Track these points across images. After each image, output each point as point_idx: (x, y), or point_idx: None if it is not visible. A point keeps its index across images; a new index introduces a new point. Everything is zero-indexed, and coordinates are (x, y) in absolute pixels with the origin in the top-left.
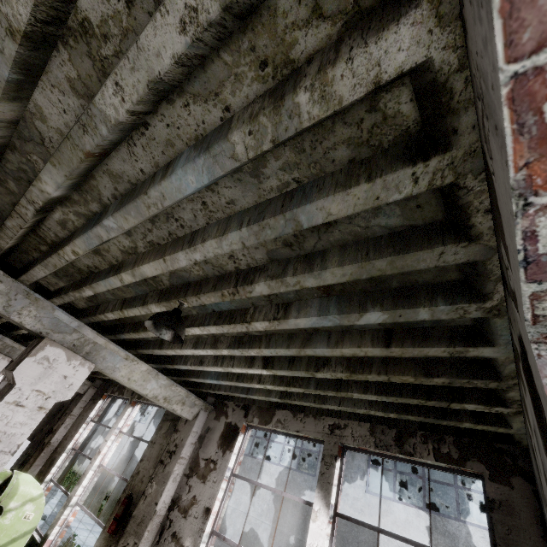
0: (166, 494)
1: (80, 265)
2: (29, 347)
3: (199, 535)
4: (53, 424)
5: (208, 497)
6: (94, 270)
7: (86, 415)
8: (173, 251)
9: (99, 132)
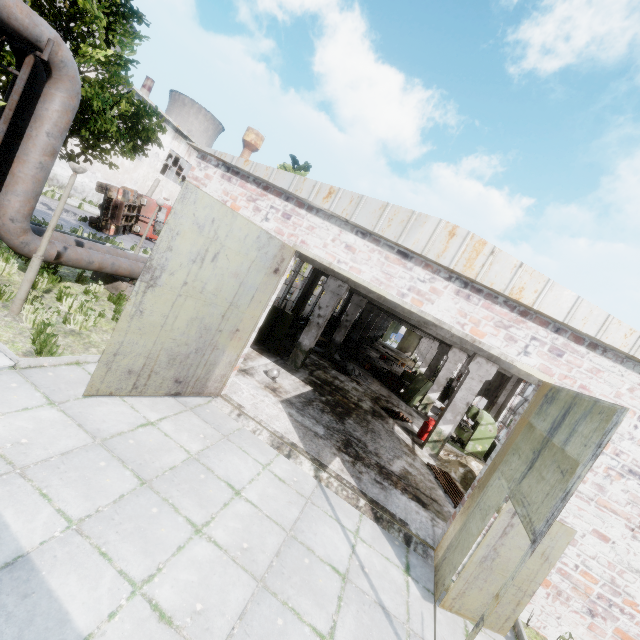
0: None
1: None
2: (471, 357)
3: None
4: (497, 393)
5: None
6: None
7: (514, 391)
8: None
9: None
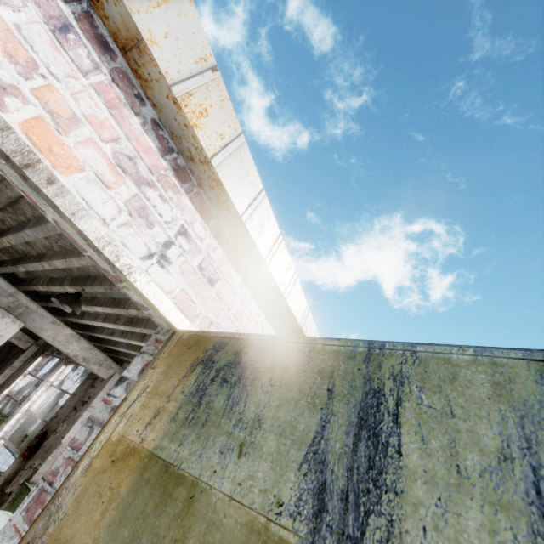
0: (72, 432)
1: (17, 248)
2: None
3: None
4: None
5: None
6: (28, 254)
7: (25, 368)
8: (70, 257)
9: (15, 191)
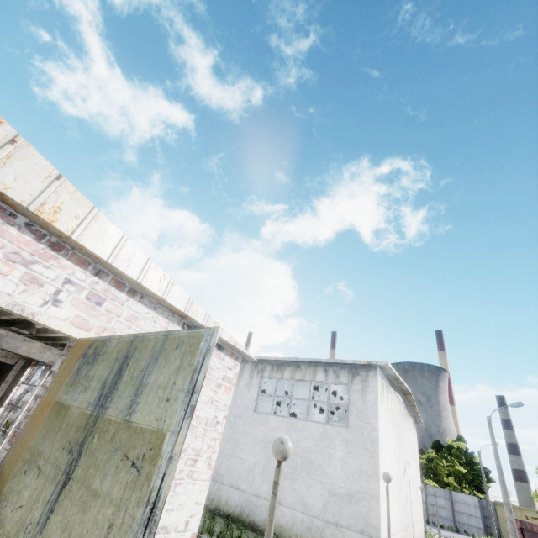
0: None
1: None
2: None
3: None
4: None
5: None
6: None
7: (18, 380)
8: None
9: None
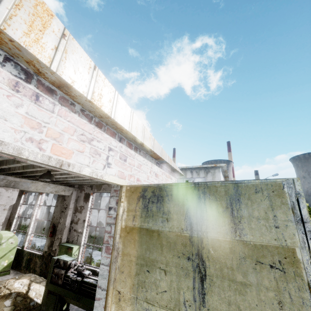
0: (68, 220)
1: None
2: None
3: (83, 227)
4: None
5: (83, 217)
6: (5, 159)
7: (18, 203)
8: None
9: None
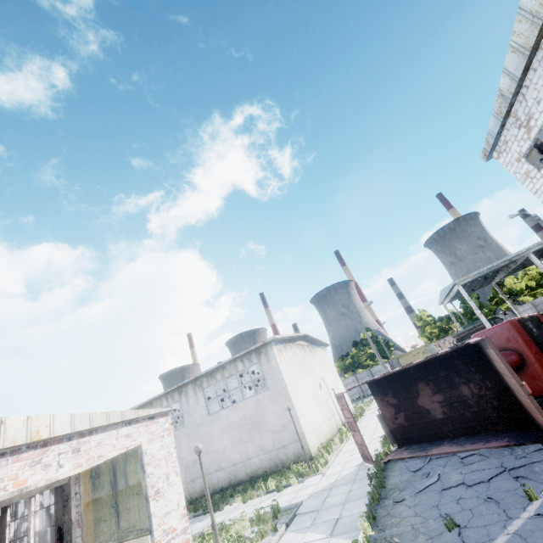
0: (74, 514)
1: None
2: None
3: None
4: None
5: None
6: None
7: (5, 523)
8: None
9: None
